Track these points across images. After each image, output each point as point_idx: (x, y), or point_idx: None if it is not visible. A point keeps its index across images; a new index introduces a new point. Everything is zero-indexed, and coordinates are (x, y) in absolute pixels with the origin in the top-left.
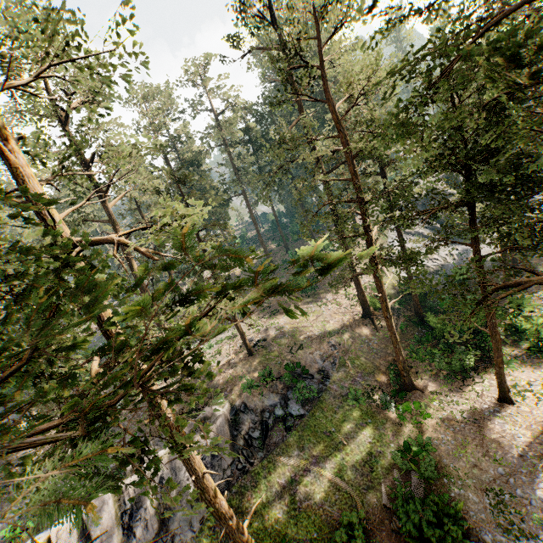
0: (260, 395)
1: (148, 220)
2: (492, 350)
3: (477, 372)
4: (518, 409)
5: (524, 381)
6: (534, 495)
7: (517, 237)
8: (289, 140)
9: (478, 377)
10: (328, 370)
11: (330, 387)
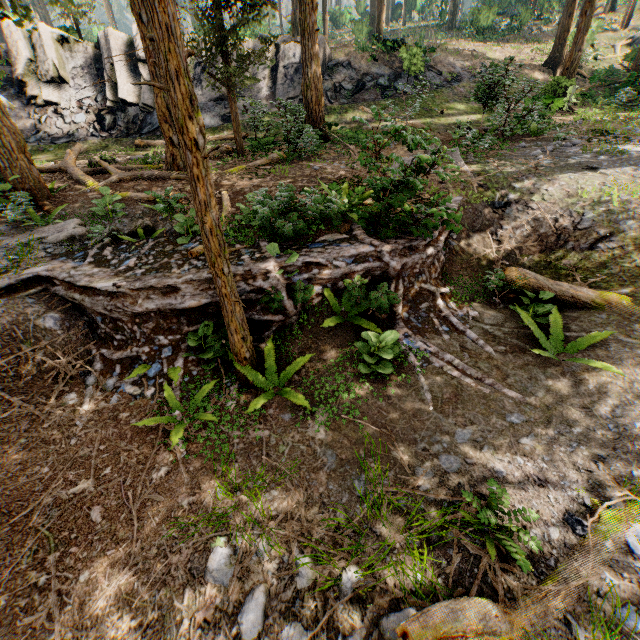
0: (370, 62)
1: None
2: None
3: None
4: None
5: None
6: None
7: None
8: None
9: None
10: (464, 78)
11: (456, 88)
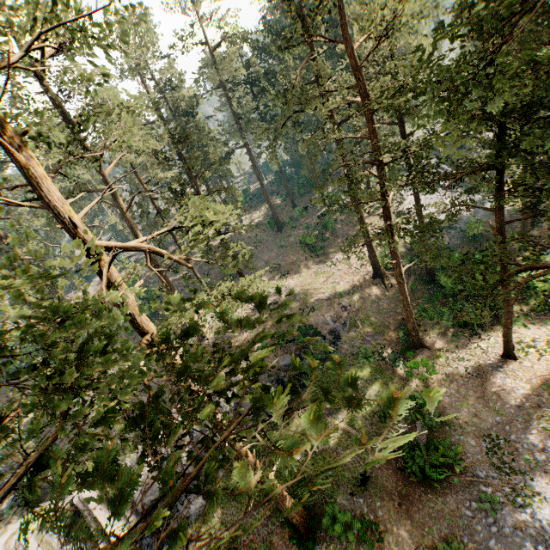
0: (275, 357)
1: (146, 183)
2: (501, 309)
3: (484, 330)
4: (521, 364)
5: (529, 338)
6: (526, 439)
7: (548, 211)
8: (300, 94)
9: (484, 335)
10: (339, 331)
11: (341, 346)
